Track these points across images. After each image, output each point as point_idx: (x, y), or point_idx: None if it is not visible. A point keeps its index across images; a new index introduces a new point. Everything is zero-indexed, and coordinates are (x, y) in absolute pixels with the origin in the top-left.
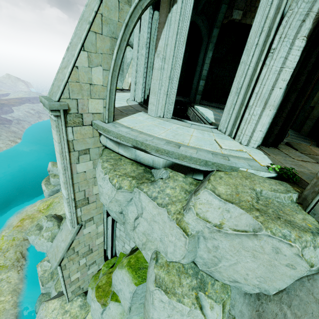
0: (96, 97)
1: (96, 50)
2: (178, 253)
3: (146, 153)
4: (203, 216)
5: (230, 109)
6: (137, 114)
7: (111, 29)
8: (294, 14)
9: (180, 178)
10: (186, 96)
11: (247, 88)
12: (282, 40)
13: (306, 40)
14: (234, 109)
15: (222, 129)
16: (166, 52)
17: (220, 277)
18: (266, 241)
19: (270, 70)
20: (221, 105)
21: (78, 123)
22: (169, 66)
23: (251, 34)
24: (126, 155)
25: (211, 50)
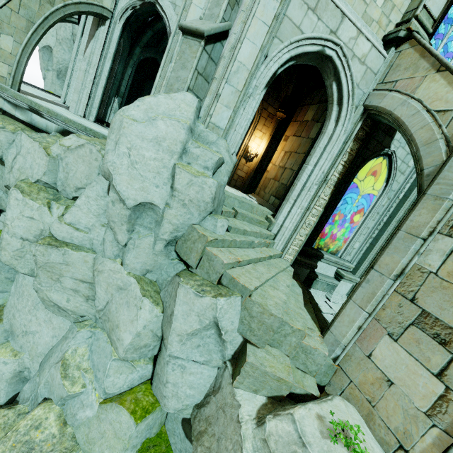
0: (1, 60)
1: (9, 22)
2: (41, 171)
3: (41, 117)
4: (63, 144)
5: None
6: (55, 105)
7: (29, 14)
8: None
9: None
10: None
11: None
12: None
13: None
14: None
15: None
16: (92, 59)
17: (70, 191)
18: (87, 147)
19: None
20: None
21: None
22: (94, 72)
23: None
24: (23, 119)
25: None
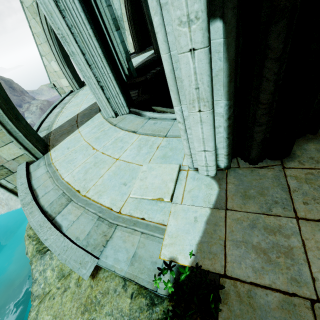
0: (2, 145)
1: None
2: None
3: None
4: None
5: None
6: (90, 121)
7: None
8: None
9: None
10: None
11: None
12: None
13: None
14: None
15: None
16: (58, 27)
17: None
18: None
19: None
20: None
21: (6, 173)
22: (75, 46)
23: None
24: None
25: None
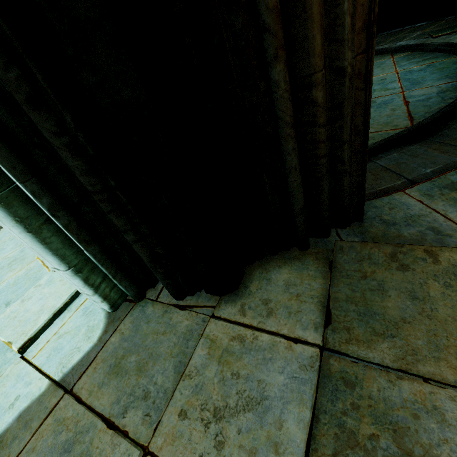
0: None
1: None
2: None
3: None
4: None
5: None
6: None
7: None
8: None
9: None
10: None
11: None
12: None
13: None
14: None
15: None
16: None
17: None
18: None
19: None
20: (394, 36)
21: None
22: None
23: None
24: None
25: None
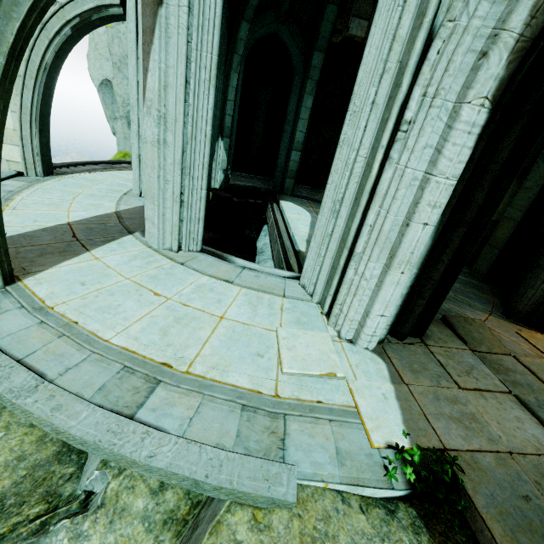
0: None
1: None
2: None
3: None
4: None
5: (321, 246)
6: (114, 243)
7: None
8: (460, 32)
9: (139, 501)
10: (272, 177)
11: (354, 206)
12: (429, 100)
13: (490, 107)
14: (328, 250)
15: (307, 285)
16: (166, 104)
17: None
18: None
19: (401, 174)
20: None
21: None
22: (177, 137)
23: (362, 76)
24: None
25: (311, 93)
